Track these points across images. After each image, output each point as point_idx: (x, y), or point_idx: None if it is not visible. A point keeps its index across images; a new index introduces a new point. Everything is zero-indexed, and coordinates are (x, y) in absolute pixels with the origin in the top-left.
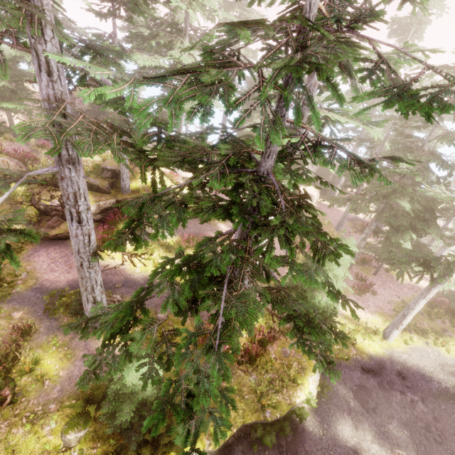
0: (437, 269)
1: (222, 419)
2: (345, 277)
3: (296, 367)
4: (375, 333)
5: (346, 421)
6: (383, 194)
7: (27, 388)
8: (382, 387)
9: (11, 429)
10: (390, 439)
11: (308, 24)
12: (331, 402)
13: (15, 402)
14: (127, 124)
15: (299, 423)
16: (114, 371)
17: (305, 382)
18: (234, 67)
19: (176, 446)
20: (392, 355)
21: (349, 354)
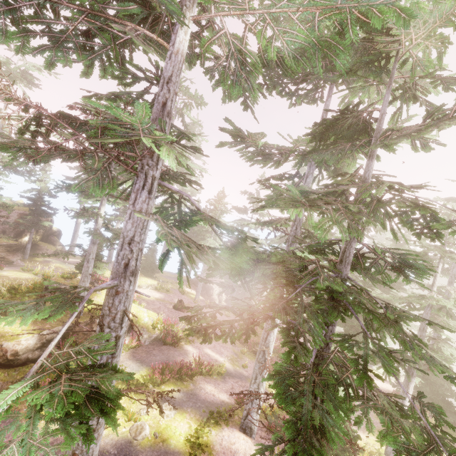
0: (406, 362)
1: None
2: None
3: None
4: None
5: None
6: None
7: None
8: None
9: None
10: None
11: (389, 186)
12: None
13: None
14: (107, 239)
15: None
16: None
17: None
18: (345, 203)
19: None
20: None
21: None
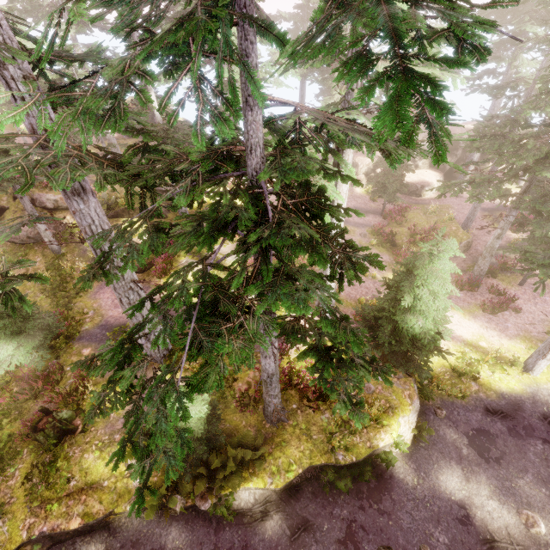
0: None
1: (175, 459)
2: (451, 293)
3: (378, 405)
4: (512, 365)
5: (453, 471)
6: (525, 167)
7: (96, 419)
8: (514, 433)
9: (83, 454)
10: (518, 496)
11: None
12: (434, 447)
13: (86, 431)
14: (166, 134)
15: (386, 469)
16: (116, 407)
17: (392, 423)
18: None
19: (232, 482)
20: (537, 393)
21: (466, 391)
